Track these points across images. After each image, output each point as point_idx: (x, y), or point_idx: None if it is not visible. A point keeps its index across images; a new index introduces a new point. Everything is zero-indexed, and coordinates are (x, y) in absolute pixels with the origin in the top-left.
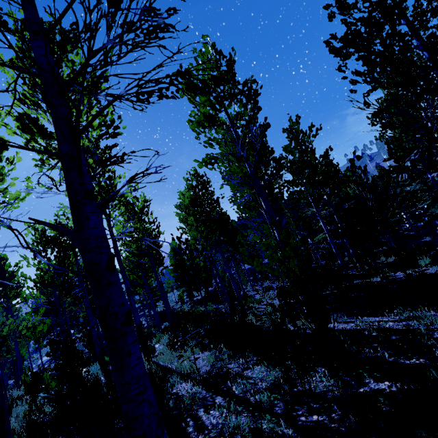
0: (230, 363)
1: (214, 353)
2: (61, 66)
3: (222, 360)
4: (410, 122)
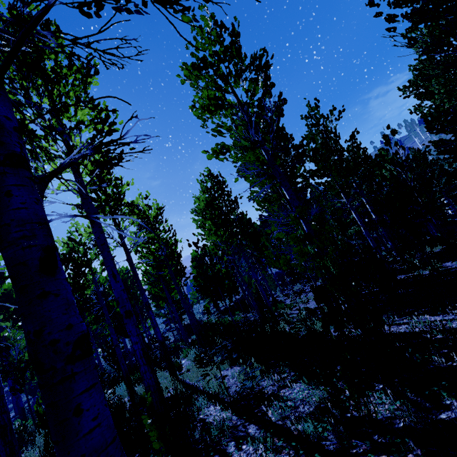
0: (264, 380)
1: (243, 371)
2: (43, 58)
3: (253, 378)
4: (455, 83)
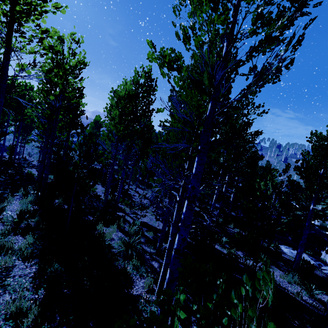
0: None
1: None
2: None
3: None
4: None
